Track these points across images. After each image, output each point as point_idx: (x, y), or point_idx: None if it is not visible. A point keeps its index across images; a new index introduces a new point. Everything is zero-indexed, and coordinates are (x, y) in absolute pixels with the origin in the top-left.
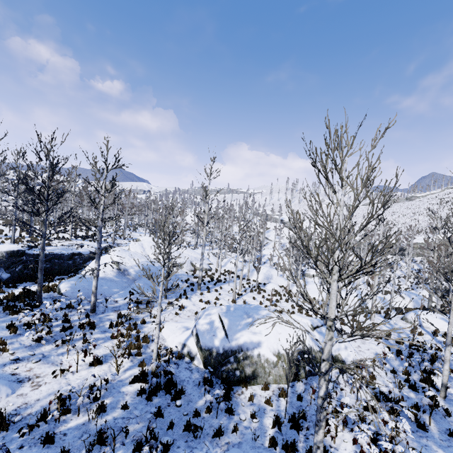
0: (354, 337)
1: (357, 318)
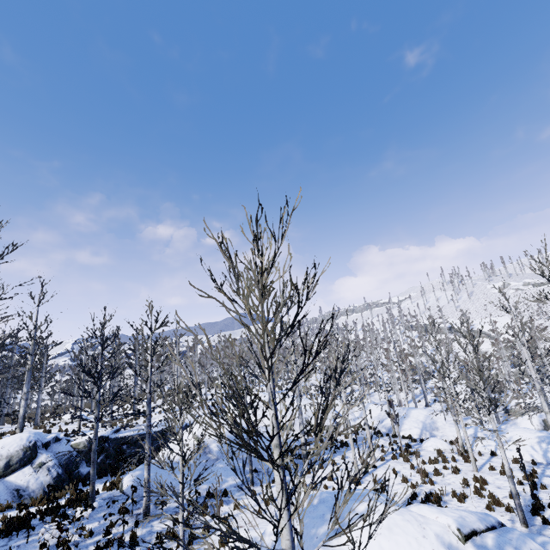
0: None
1: None
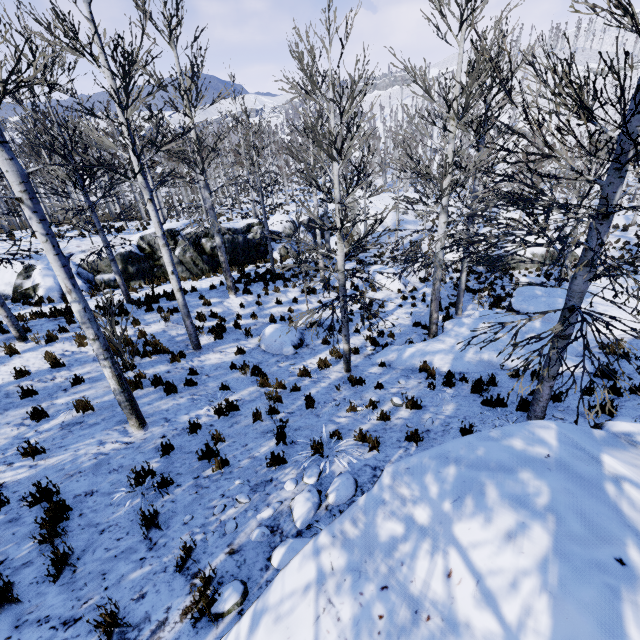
0: None
1: None
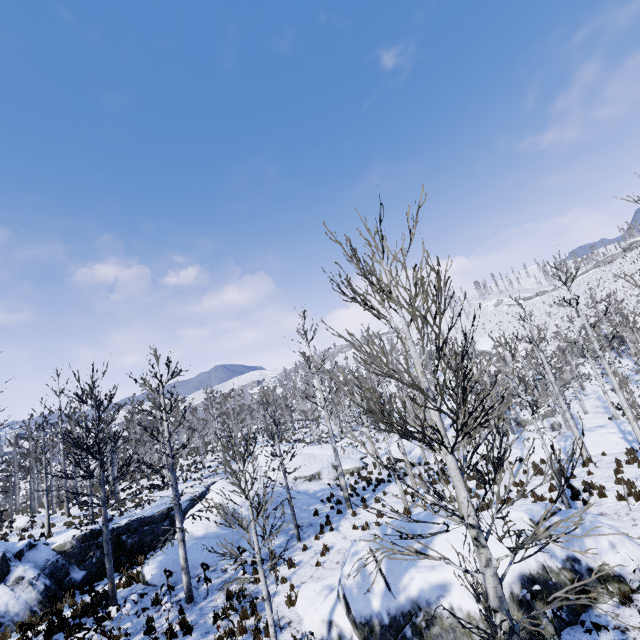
0: (631, 515)
1: (626, 474)
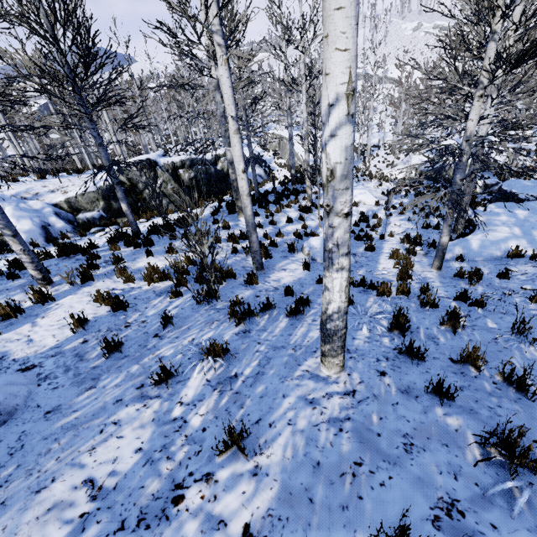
0: None
1: None
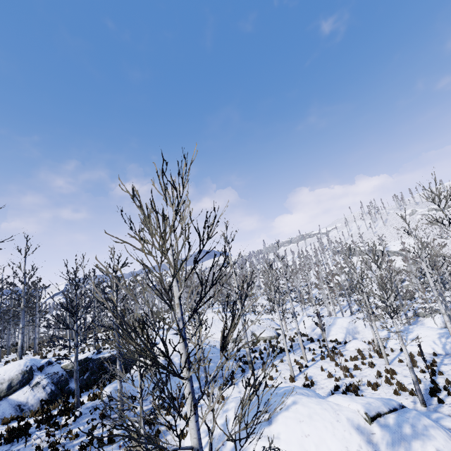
0: None
1: None
